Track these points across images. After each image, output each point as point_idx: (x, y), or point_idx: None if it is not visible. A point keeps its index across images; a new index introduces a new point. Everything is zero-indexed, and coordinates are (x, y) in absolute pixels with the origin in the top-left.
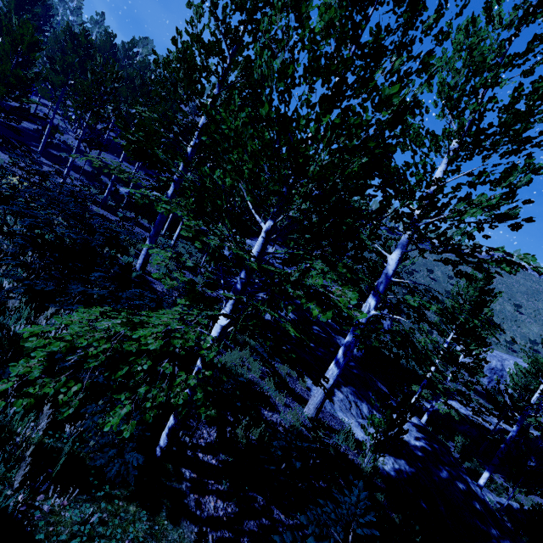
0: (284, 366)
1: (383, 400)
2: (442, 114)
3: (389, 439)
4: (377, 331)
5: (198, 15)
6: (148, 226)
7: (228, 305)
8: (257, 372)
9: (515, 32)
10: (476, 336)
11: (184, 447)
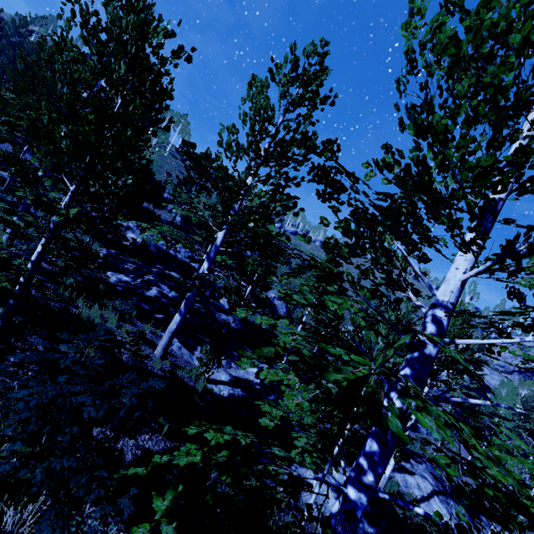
0: (149, 325)
1: (212, 337)
2: (247, 136)
3: (235, 378)
4: (193, 278)
5: (67, 27)
6: (34, 212)
7: (43, 239)
8: (114, 323)
9: (287, 90)
10: (324, 308)
11: (15, 348)
